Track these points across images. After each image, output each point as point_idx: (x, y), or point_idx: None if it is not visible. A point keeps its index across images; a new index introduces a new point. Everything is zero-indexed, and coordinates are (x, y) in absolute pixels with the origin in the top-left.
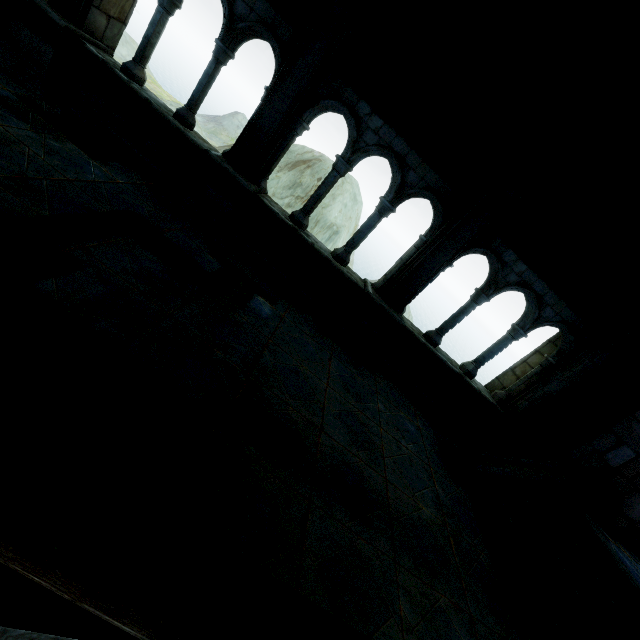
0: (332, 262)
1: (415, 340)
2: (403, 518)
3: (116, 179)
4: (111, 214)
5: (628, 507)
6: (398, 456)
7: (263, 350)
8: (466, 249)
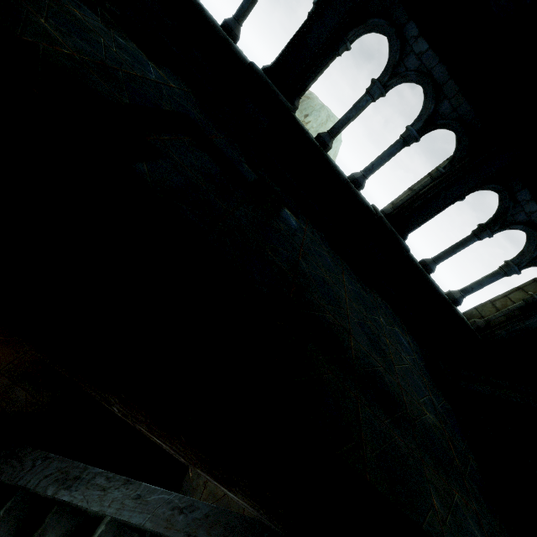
0: (351, 185)
1: (414, 265)
2: (417, 421)
3: (170, 83)
4: (173, 113)
5: None
6: (402, 365)
7: (299, 257)
8: (482, 184)
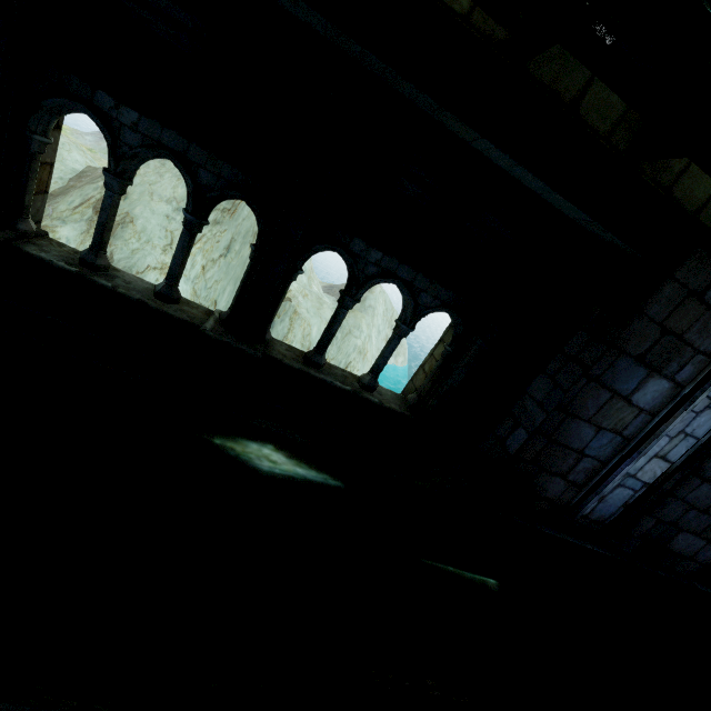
0: (148, 304)
1: (287, 368)
2: None
3: None
4: None
5: (541, 488)
6: None
7: None
8: (306, 249)
